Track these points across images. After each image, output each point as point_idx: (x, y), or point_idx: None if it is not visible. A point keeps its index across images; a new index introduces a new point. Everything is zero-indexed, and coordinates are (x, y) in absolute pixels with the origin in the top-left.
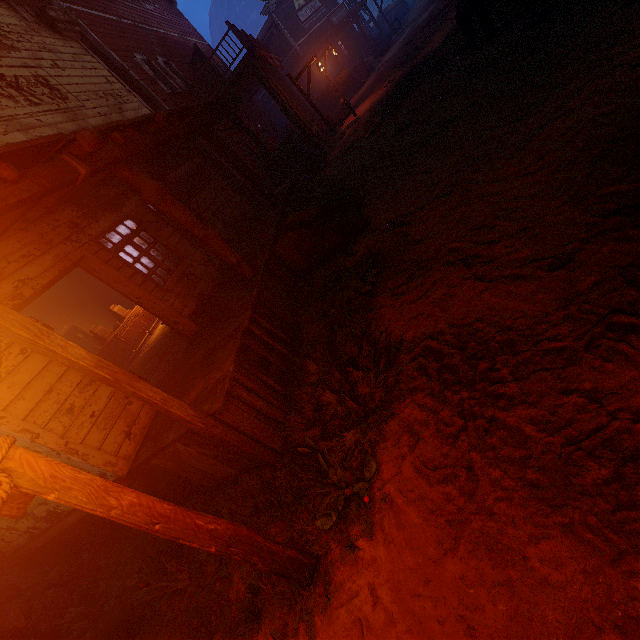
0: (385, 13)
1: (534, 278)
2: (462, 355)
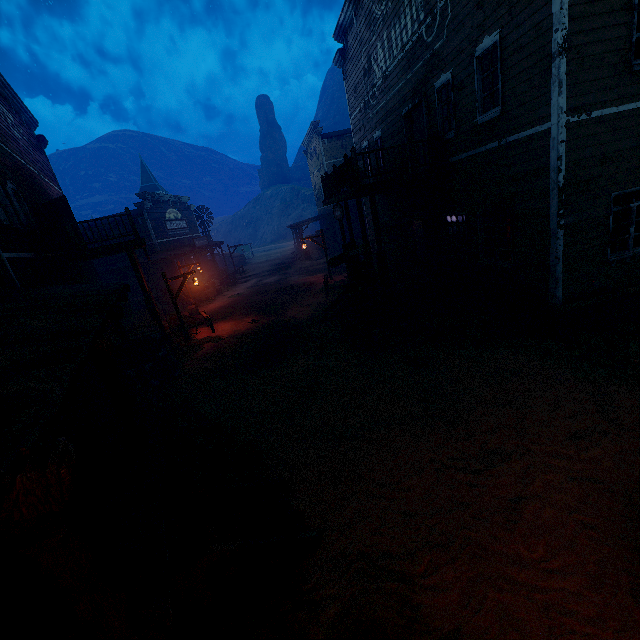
0: (229, 256)
1: None
2: None
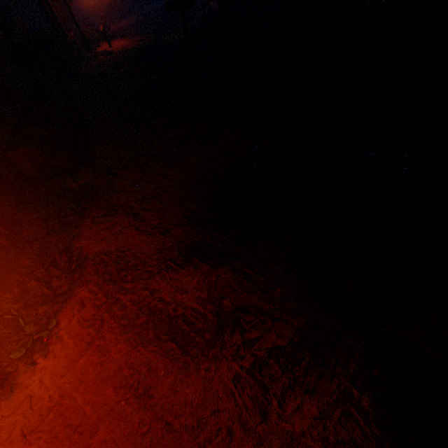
0: None
1: (155, 236)
2: (116, 267)
